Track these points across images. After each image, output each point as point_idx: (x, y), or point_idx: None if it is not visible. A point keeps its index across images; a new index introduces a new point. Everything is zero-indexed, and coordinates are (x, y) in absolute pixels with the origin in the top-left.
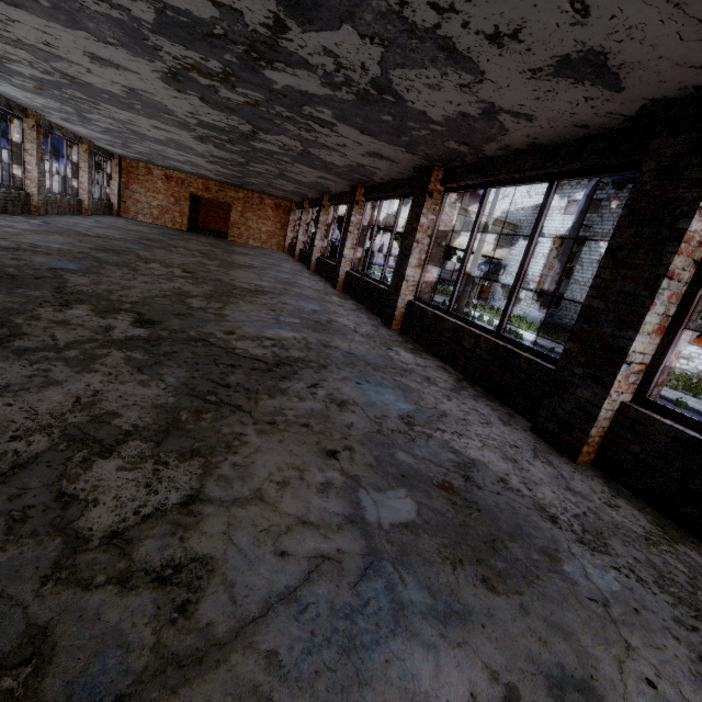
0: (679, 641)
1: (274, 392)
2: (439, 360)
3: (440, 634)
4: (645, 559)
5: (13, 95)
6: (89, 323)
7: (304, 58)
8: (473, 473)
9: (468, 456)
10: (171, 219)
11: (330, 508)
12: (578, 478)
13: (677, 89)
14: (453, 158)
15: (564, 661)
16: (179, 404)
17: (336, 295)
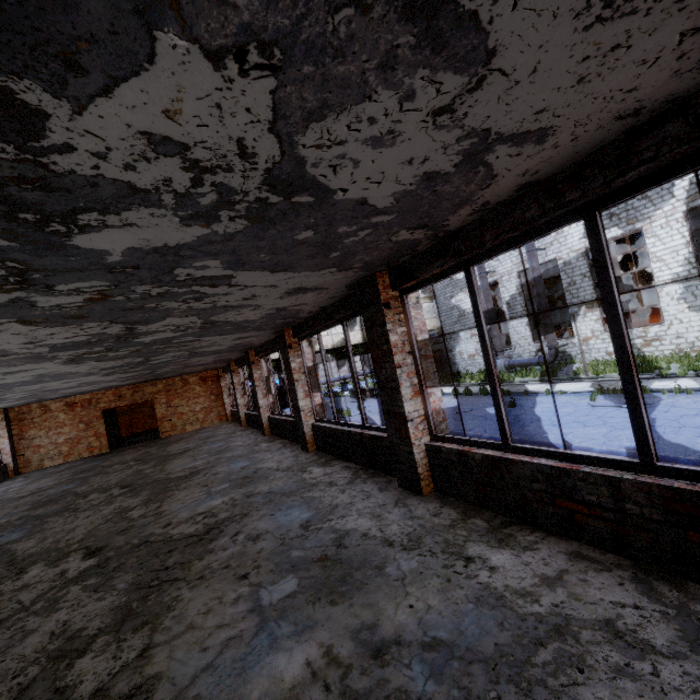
0: None
1: None
2: (547, 533)
3: None
4: None
5: None
6: None
7: (123, 182)
8: None
9: None
10: (87, 448)
11: None
12: None
13: None
14: (401, 253)
15: None
16: None
17: (314, 464)
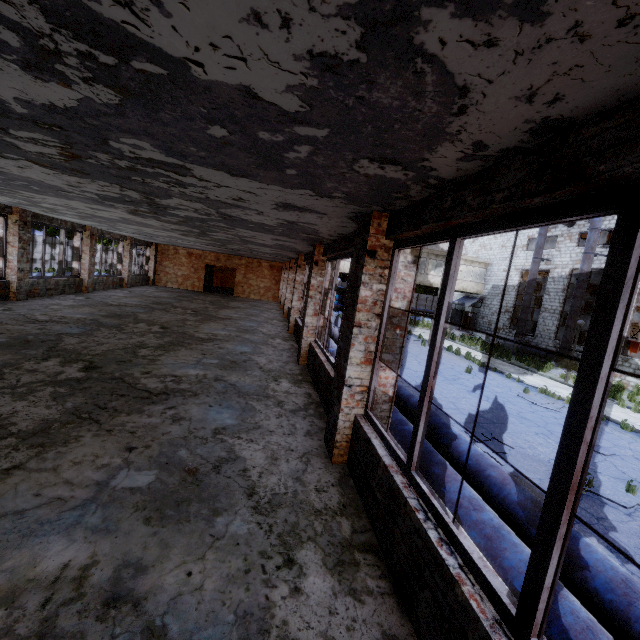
0: (245, 561)
1: (134, 412)
2: (313, 388)
3: (85, 537)
4: (293, 521)
5: (74, 221)
6: (50, 370)
7: (176, 207)
8: (226, 464)
9: (238, 455)
10: (191, 284)
11: (93, 477)
12: (318, 472)
13: (347, 213)
14: (318, 240)
15: (146, 557)
16: (59, 418)
17: (281, 338)
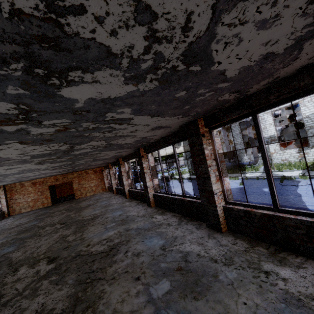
0: None
1: None
2: (307, 258)
3: None
4: None
5: None
6: None
7: (104, 46)
8: None
9: None
10: (41, 203)
11: None
12: None
13: None
14: (216, 108)
15: None
16: None
17: (156, 213)
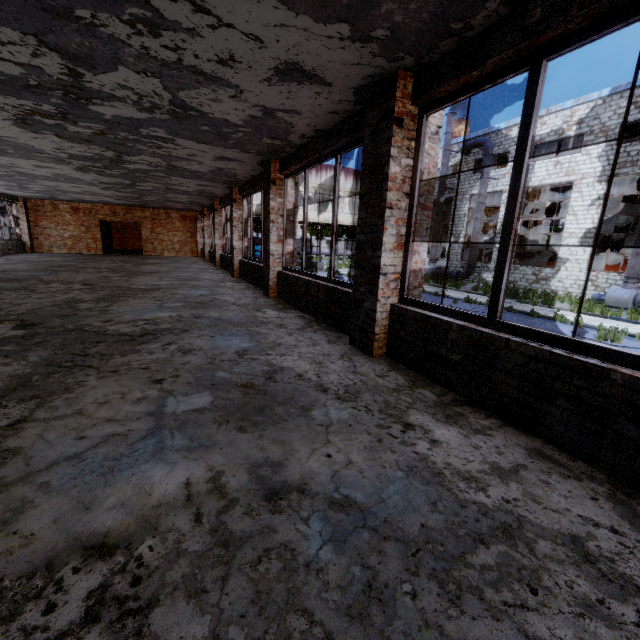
0: (370, 434)
1: (128, 352)
2: (301, 312)
3: (184, 457)
4: (382, 400)
5: None
6: None
7: (110, 93)
8: (277, 375)
9: (281, 366)
10: (86, 246)
11: (137, 410)
12: (367, 365)
13: (361, 79)
14: (278, 151)
15: (271, 455)
16: (34, 372)
17: (231, 281)
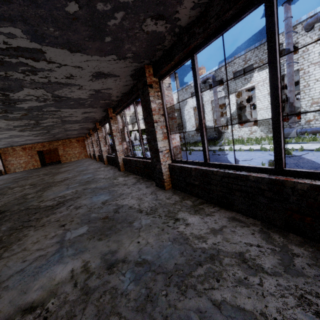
0: (159, 228)
1: (50, 215)
2: (135, 175)
3: (72, 258)
4: (167, 210)
5: None
6: None
7: (24, 99)
8: (119, 209)
9: (122, 204)
10: (32, 165)
11: (52, 242)
12: (163, 195)
13: (130, 71)
14: (109, 104)
15: (112, 248)
16: (3, 235)
17: (103, 167)
